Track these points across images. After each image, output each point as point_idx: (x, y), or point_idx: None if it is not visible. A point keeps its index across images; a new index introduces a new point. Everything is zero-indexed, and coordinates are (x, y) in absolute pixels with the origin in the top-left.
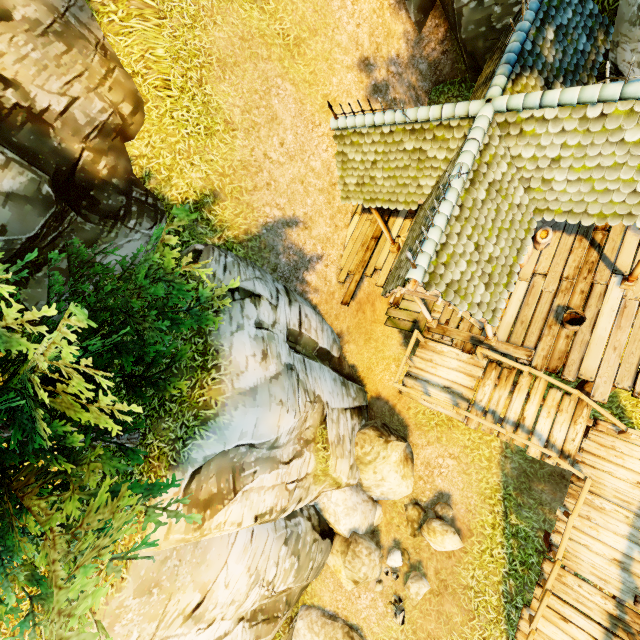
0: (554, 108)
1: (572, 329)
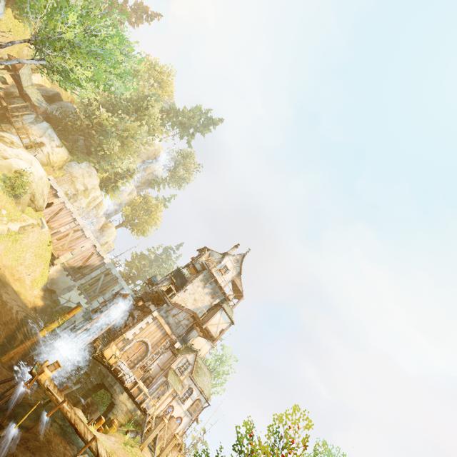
0: (37, 91)
1: (0, 93)
